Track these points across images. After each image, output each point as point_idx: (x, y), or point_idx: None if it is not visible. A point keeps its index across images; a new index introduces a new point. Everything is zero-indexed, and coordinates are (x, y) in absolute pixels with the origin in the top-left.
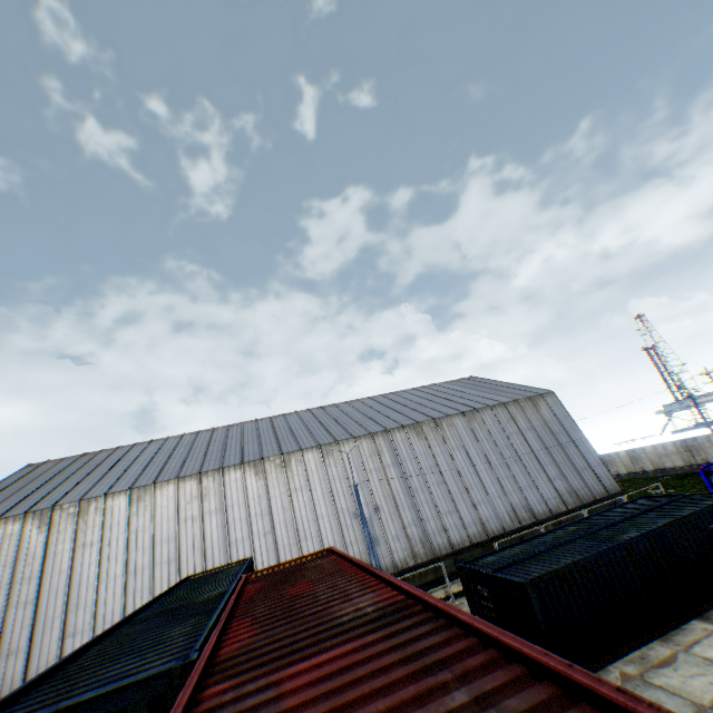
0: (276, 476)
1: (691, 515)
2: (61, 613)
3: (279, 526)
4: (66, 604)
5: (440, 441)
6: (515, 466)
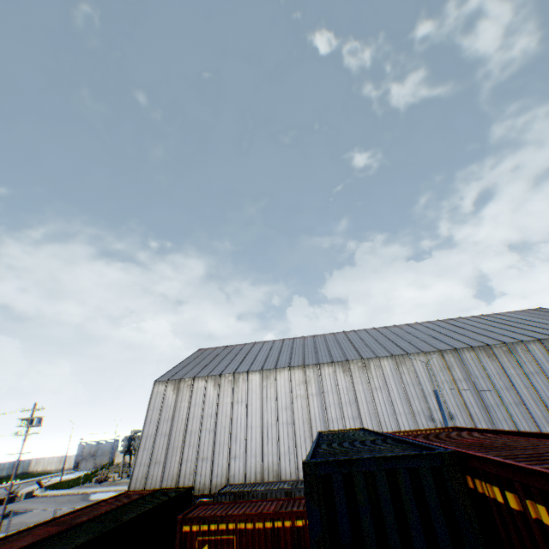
0: (359, 375)
1: None
2: (227, 442)
3: (364, 414)
4: (229, 436)
5: (514, 365)
6: None
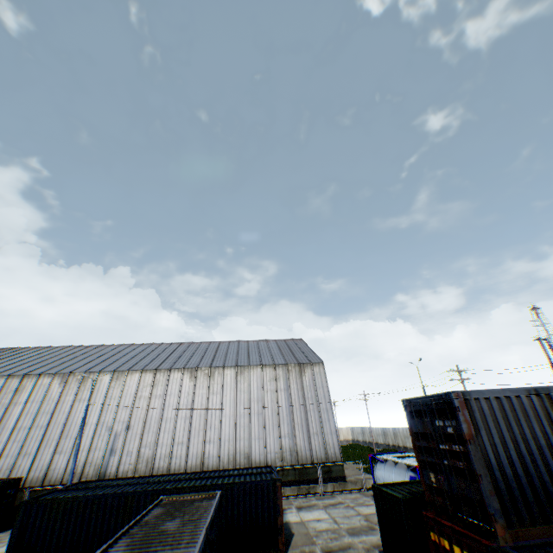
0: (73, 387)
1: (209, 485)
2: None
3: (54, 423)
4: None
5: (205, 385)
6: (256, 418)
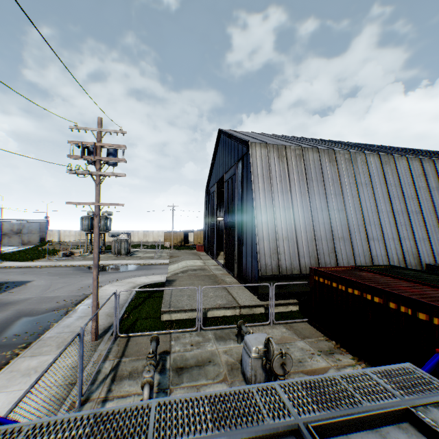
0: None
1: None
2: (361, 223)
3: None
4: (364, 218)
5: None
6: None
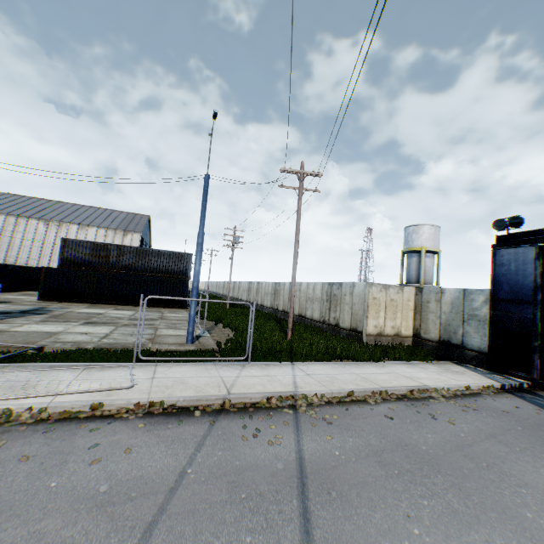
0: None
1: (22, 266)
2: None
3: None
4: None
5: (55, 231)
6: None
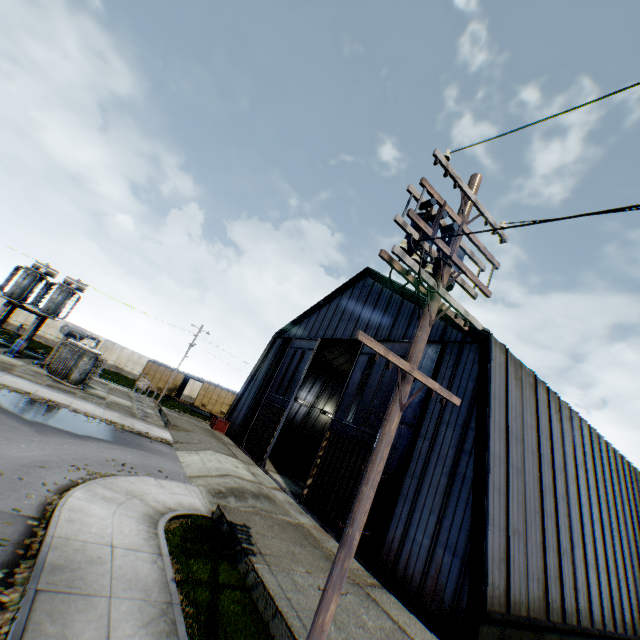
0: (639, 491)
1: None
2: (578, 529)
3: None
4: (582, 523)
5: None
6: None
